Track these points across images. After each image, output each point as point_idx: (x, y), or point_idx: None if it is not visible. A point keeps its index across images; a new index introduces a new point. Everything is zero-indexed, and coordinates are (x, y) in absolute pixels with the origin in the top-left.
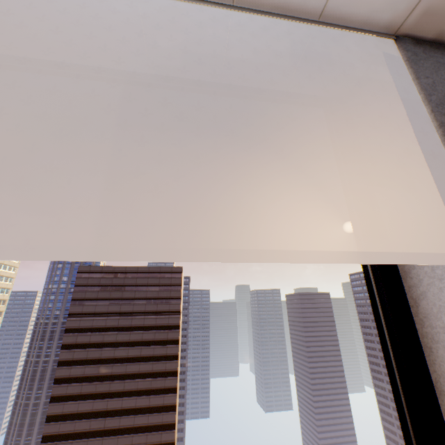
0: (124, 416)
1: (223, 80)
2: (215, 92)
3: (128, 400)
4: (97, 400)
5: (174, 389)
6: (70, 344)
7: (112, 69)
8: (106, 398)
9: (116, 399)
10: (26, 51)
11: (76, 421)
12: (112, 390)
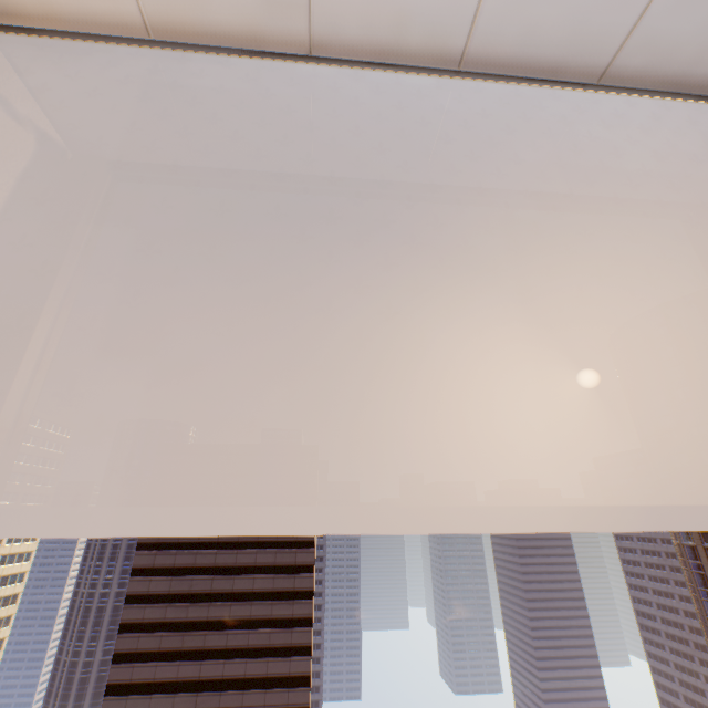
0: (226, 690)
1: (533, 186)
2: (514, 203)
3: (233, 665)
4: (185, 663)
5: (307, 649)
6: (145, 568)
7: (369, 180)
8: (198, 658)
9: (214, 662)
10: (253, 163)
11: (151, 695)
12: (208, 646)
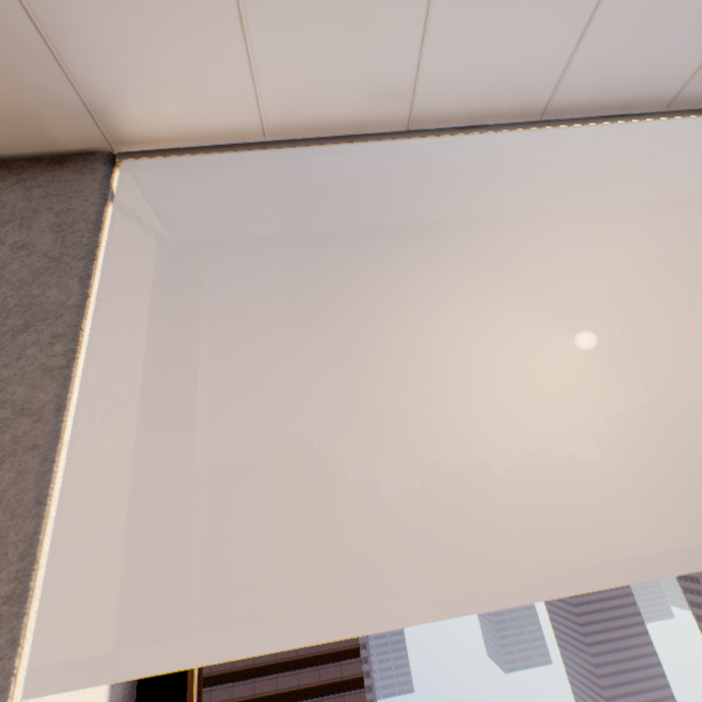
0: None
1: (594, 202)
2: (575, 218)
3: (285, 678)
4: (238, 683)
5: (356, 651)
6: None
7: (443, 221)
8: (250, 677)
9: (266, 677)
10: (338, 224)
11: None
12: (258, 663)
